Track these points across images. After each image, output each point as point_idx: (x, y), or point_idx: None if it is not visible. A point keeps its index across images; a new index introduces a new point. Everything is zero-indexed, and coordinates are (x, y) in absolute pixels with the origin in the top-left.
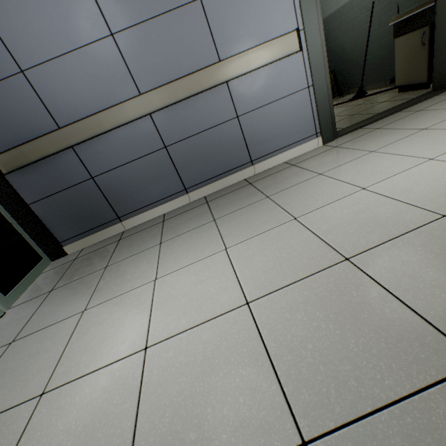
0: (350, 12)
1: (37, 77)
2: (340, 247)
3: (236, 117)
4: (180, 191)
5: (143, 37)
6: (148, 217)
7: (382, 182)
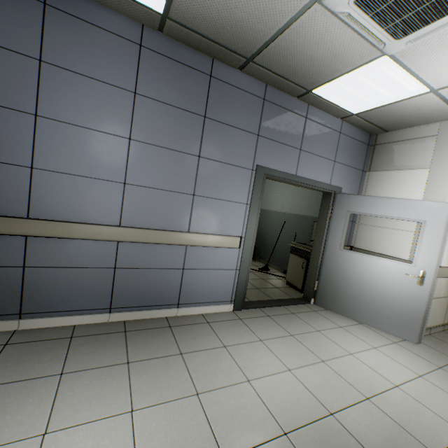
0: (272, 216)
1: (42, 176)
2: (222, 444)
3: (182, 268)
4: (104, 308)
5: (146, 195)
6: (55, 323)
7: (260, 379)
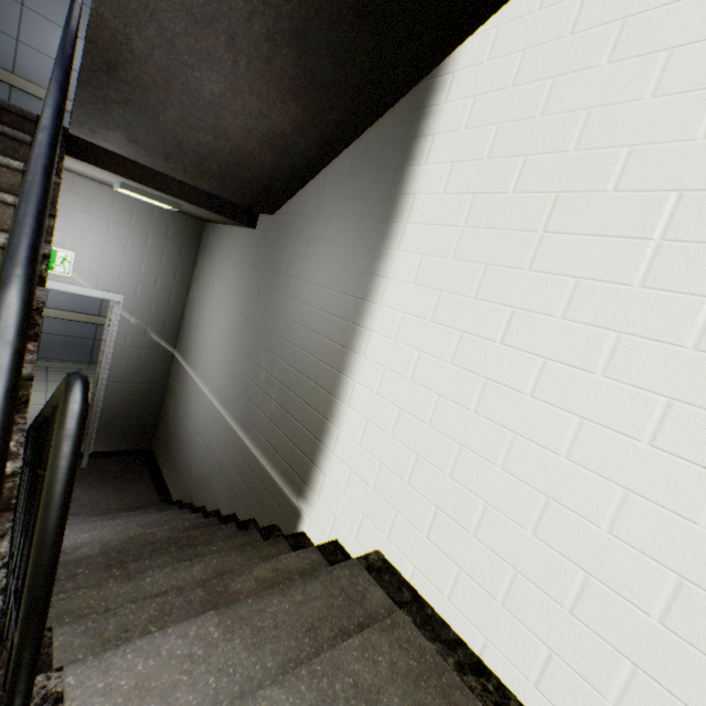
0: None
1: (25, 50)
2: None
3: None
4: None
5: None
6: None
7: None
